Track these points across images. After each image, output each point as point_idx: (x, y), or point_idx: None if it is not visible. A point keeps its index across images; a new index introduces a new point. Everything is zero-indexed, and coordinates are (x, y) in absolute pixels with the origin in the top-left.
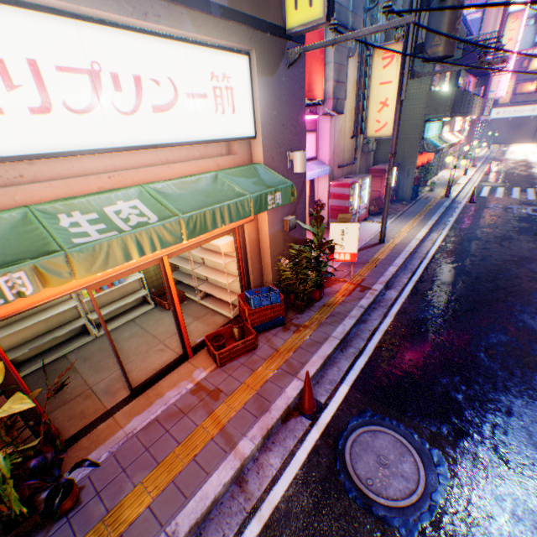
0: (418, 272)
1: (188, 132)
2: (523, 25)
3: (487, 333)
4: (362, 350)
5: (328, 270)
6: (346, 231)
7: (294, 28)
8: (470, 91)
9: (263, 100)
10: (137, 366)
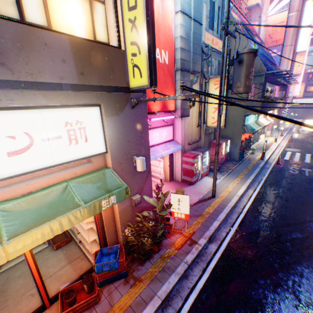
0: (234, 226)
1: (43, 162)
2: (307, 55)
3: (280, 303)
4: (178, 311)
5: (172, 220)
6: (181, 199)
7: (134, 87)
8: (276, 93)
9: (111, 130)
10: (8, 312)
